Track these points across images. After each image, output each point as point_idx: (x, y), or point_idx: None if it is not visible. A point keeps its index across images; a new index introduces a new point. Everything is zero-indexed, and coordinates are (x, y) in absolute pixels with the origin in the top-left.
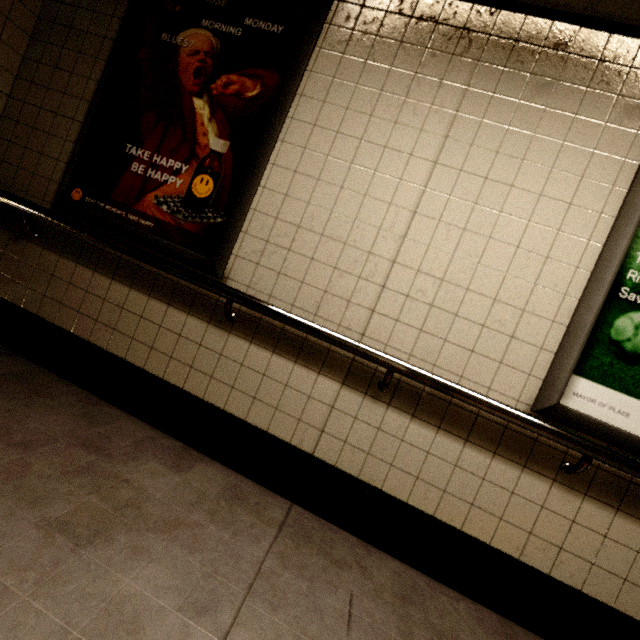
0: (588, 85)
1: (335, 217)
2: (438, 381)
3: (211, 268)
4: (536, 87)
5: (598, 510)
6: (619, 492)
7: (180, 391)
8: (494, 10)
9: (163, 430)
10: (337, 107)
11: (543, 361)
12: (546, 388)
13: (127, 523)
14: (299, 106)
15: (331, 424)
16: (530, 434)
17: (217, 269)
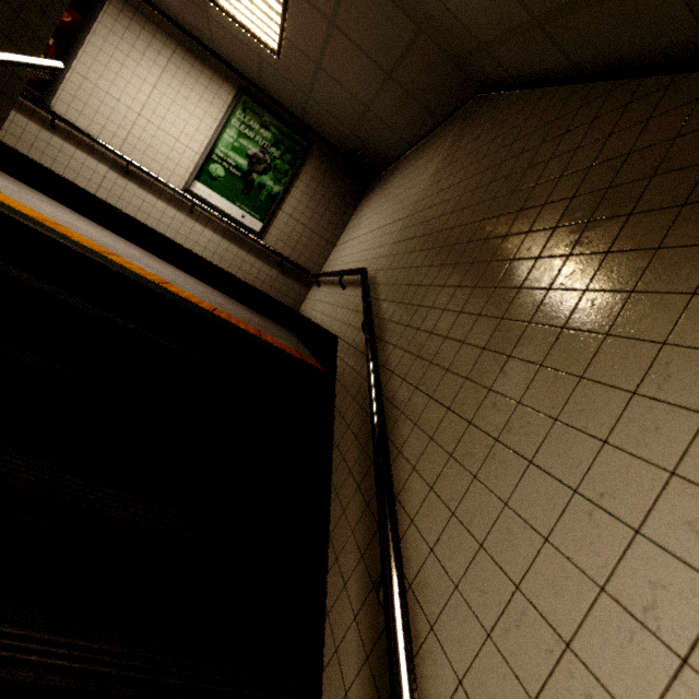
0: (212, 79)
1: (109, 97)
2: (145, 171)
3: (43, 101)
4: (194, 72)
5: (200, 227)
6: (206, 222)
7: (25, 157)
8: (182, 33)
9: (13, 177)
10: (112, 46)
11: (187, 175)
12: (186, 184)
13: (12, 181)
14: (93, 37)
15: (104, 184)
16: (181, 199)
17: (47, 102)
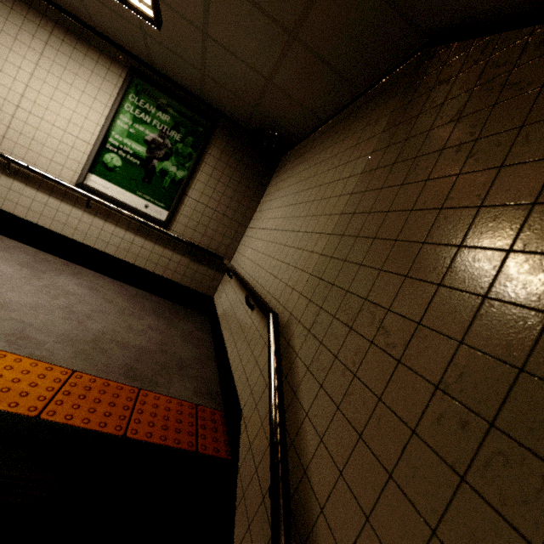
0: (98, 61)
1: None
2: (29, 168)
3: None
4: (77, 55)
5: (100, 221)
6: (107, 215)
7: None
8: (58, 11)
9: None
10: None
11: (80, 168)
12: (79, 177)
13: None
14: None
15: None
16: (76, 194)
17: None
